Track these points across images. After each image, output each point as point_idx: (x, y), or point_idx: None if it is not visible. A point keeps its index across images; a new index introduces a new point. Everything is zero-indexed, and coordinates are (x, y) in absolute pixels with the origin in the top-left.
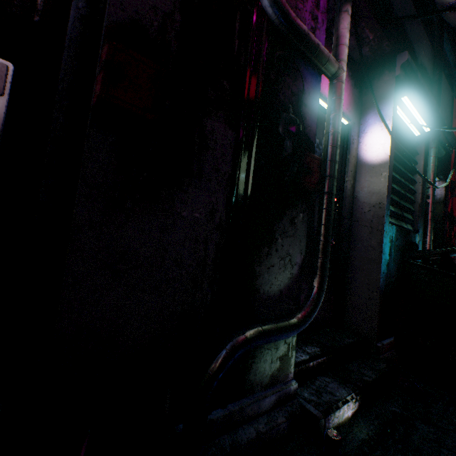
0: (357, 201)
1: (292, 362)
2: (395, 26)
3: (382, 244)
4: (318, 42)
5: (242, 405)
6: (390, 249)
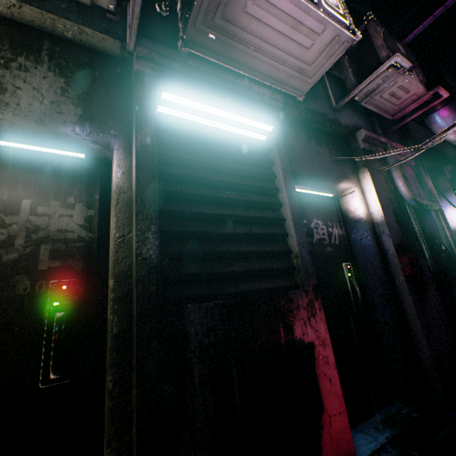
0: None
1: None
2: (434, 153)
3: None
4: (430, 203)
5: None
6: None
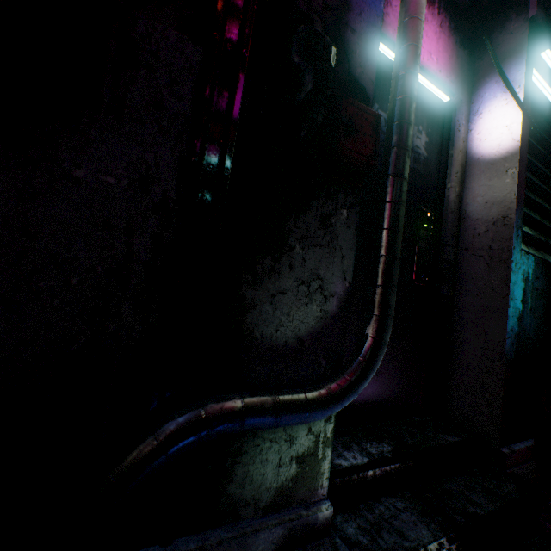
0: (466, 218)
1: (325, 468)
2: None
3: (508, 283)
4: None
5: (205, 543)
6: (525, 293)
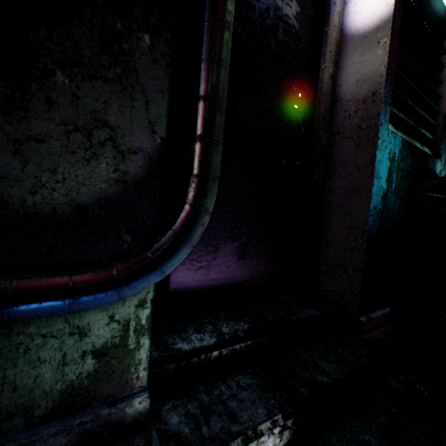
0: (339, 101)
1: (141, 358)
2: None
3: (374, 161)
4: None
5: None
6: (390, 173)
